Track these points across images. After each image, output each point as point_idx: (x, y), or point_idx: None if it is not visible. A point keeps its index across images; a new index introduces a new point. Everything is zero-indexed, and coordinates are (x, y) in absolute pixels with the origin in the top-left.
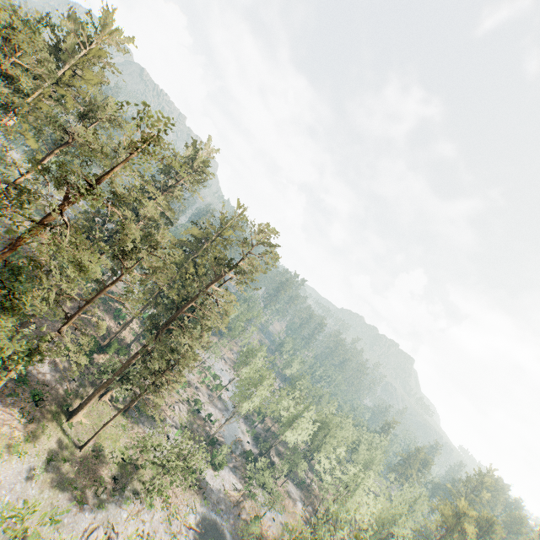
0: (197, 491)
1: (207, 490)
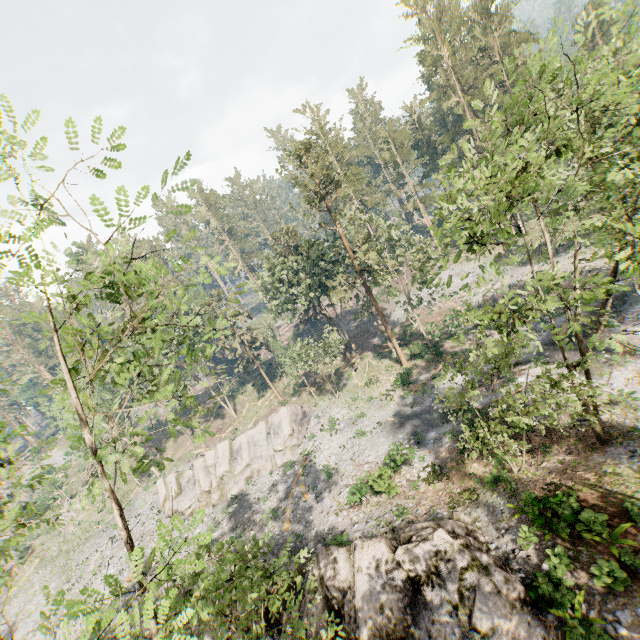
0: None
1: None
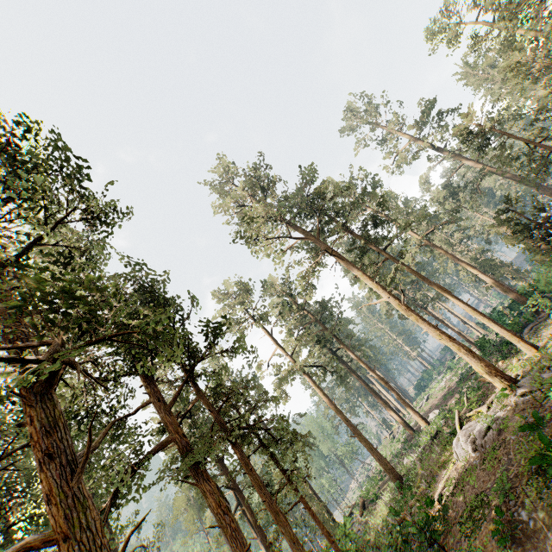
0: None
1: None
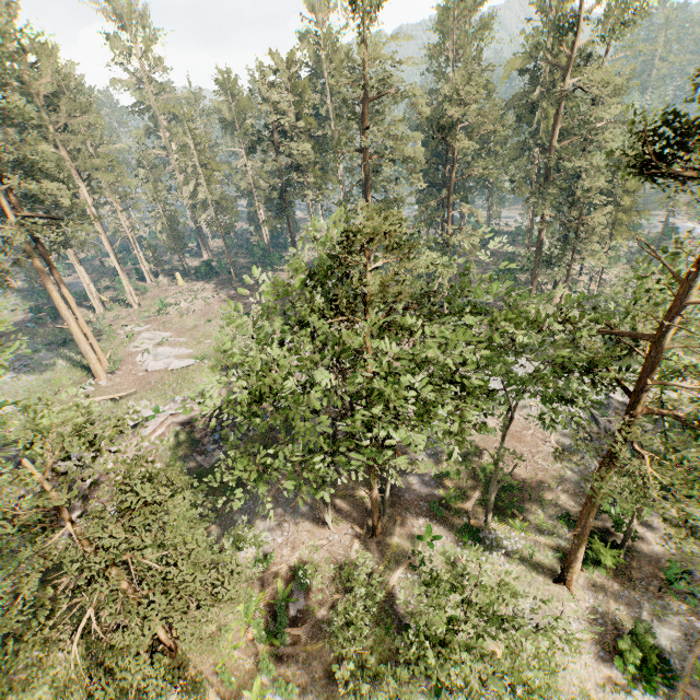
0: None
1: None
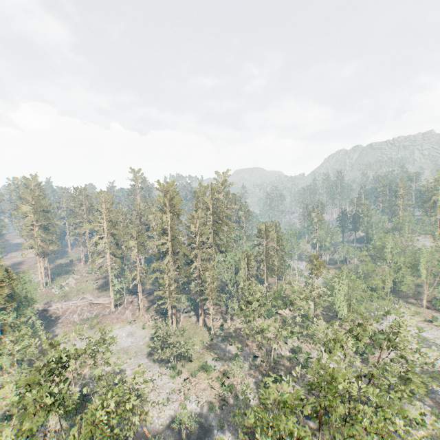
0: (218, 399)
1: (231, 407)
